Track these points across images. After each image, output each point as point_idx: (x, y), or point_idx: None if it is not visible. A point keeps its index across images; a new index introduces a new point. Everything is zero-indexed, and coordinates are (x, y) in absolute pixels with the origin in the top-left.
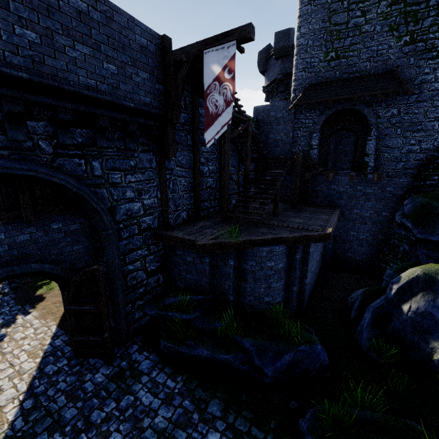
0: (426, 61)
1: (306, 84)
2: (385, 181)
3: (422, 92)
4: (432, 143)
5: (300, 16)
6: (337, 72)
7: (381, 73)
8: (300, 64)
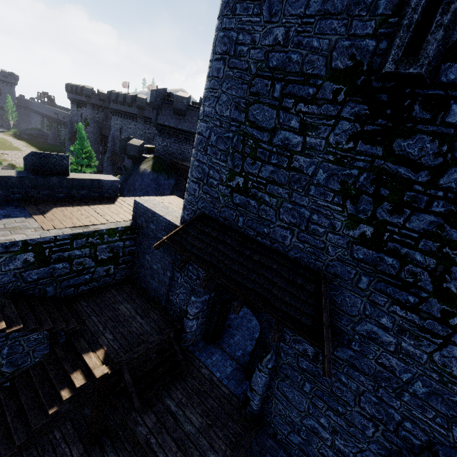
0: (392, 303)
1: (197, 207)
2: (268, 442)
3: (364, 355)
4: (354, 452)
5: (209, 77)
6: (241, 218)
7: (304, 267)
8: (194, 167)
